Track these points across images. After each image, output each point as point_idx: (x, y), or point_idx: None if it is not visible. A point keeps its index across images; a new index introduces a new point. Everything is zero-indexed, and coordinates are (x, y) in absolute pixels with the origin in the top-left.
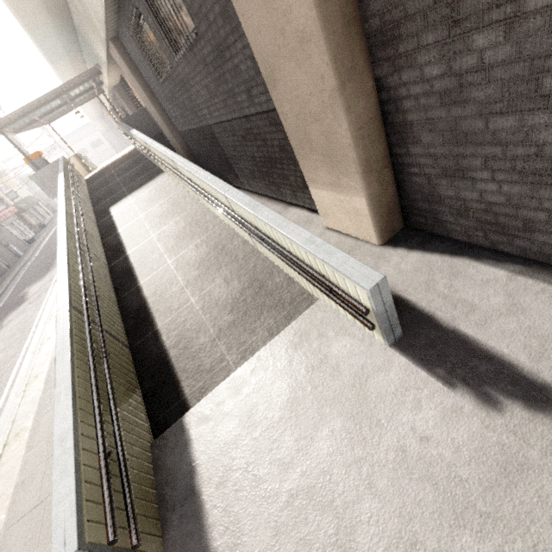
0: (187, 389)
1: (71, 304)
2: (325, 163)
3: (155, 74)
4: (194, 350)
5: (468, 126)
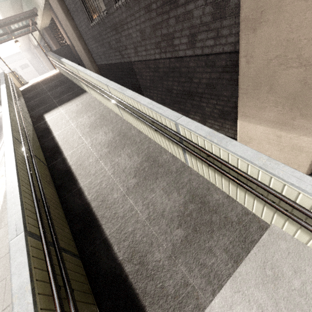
0: None
1: (26, 230)
2: (282, 105)
3: (89, 18)
4: (151, 267)
5: None
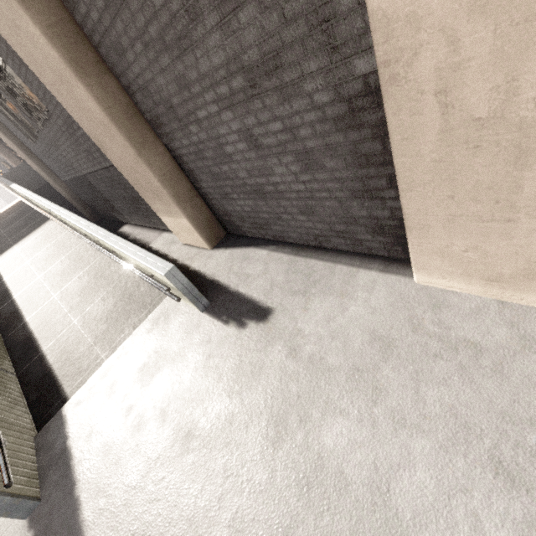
0: (68, 389)
1: None
2: (156, 198)
3: (26, 136)
4: (74, 358)
5: (214, 170)
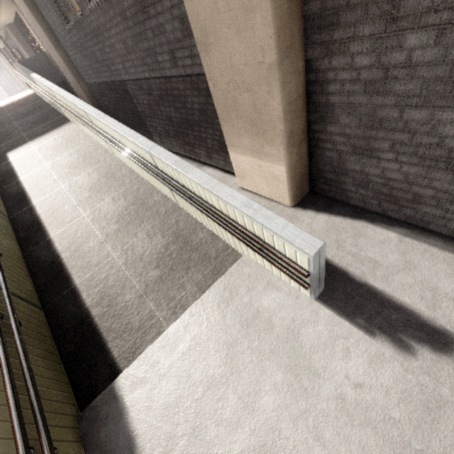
0: (115, 350)
1: None
2: (250, 131)
3: (62, 19)
4: (120, 308)
5: (385, 114)
